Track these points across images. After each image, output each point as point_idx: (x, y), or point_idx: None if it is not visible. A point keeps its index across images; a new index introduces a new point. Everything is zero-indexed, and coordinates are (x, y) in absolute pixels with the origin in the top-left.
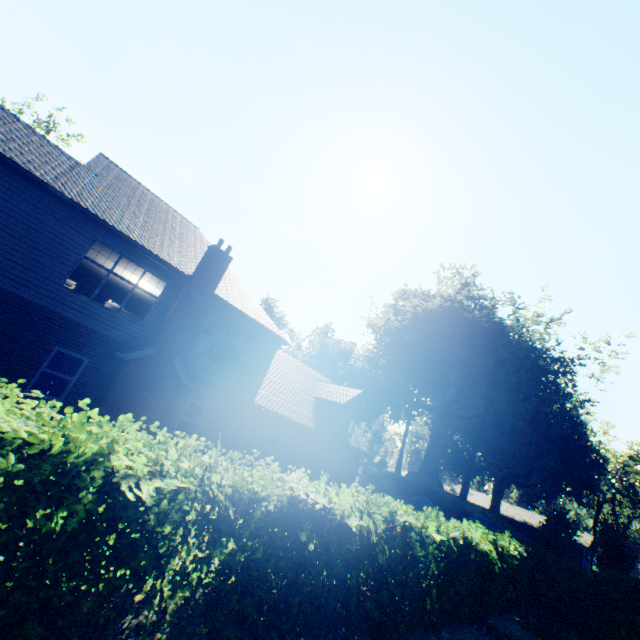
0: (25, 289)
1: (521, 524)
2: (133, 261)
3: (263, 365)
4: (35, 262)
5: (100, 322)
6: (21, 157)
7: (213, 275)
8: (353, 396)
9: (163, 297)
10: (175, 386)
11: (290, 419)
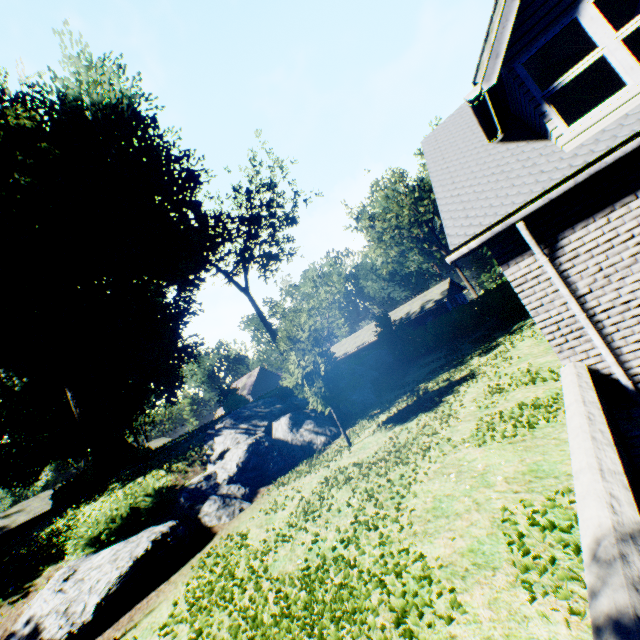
0: None
1: None
2: None
3: None
4: None
5: None
6: None
7: None
8: None
9: None
10: None
11: None
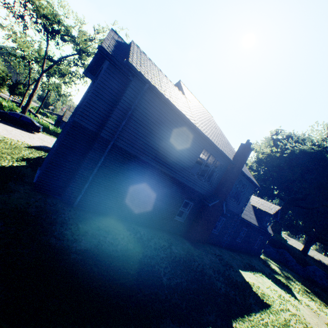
0: (179, 176)
1: (317, 261)
2: (213, 156)
3: (246, 198)
4: (183, 163)
5: (198, 187)
6: (184, 111)
7: (243, 160)
8: (276, 210)
9: (220, 172)
10: (220, 214)
11: (251, 222)
